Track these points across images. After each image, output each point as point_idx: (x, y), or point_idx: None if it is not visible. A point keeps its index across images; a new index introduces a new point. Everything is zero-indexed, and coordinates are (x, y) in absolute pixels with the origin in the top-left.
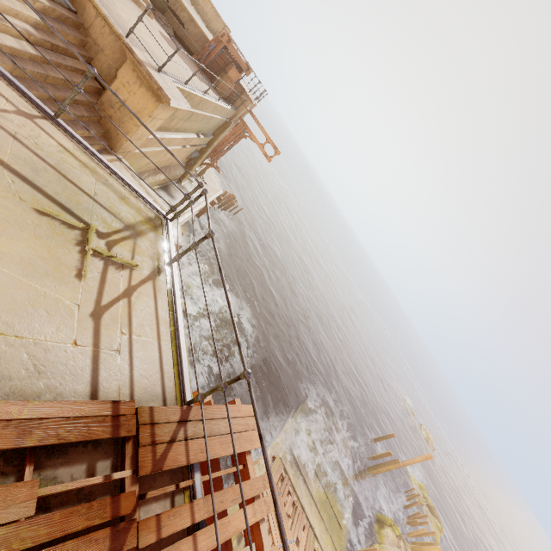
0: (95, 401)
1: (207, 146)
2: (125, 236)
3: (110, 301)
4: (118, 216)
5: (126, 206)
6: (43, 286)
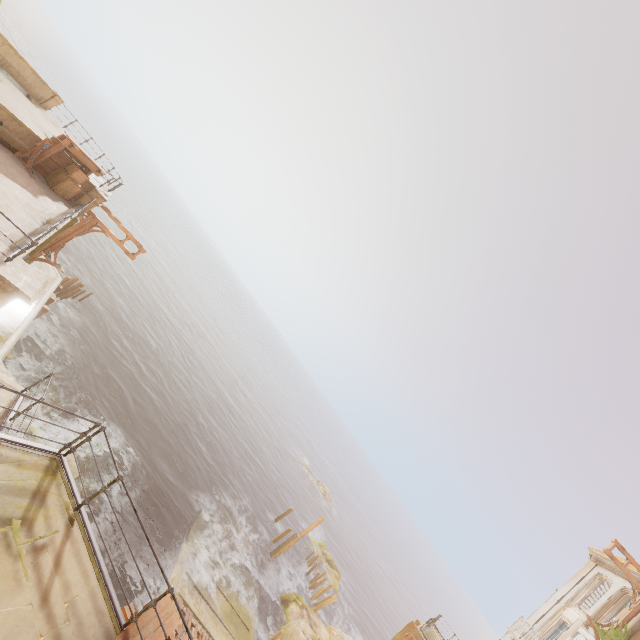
0: None
1: (42, 245)
2: (36, 507)
3: (49, 582)
4: (24, 490)
5: (26, 471)
6: (5, 607)
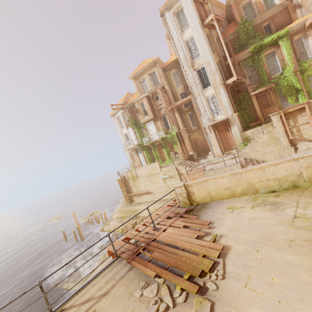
0: (132, 264)
1: None
2: None
3: (97, 298)
4: None
5: None
6: (108, 309)
